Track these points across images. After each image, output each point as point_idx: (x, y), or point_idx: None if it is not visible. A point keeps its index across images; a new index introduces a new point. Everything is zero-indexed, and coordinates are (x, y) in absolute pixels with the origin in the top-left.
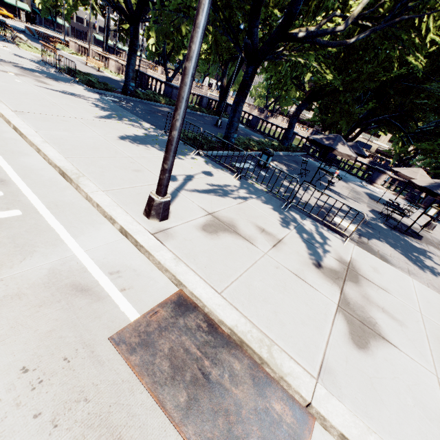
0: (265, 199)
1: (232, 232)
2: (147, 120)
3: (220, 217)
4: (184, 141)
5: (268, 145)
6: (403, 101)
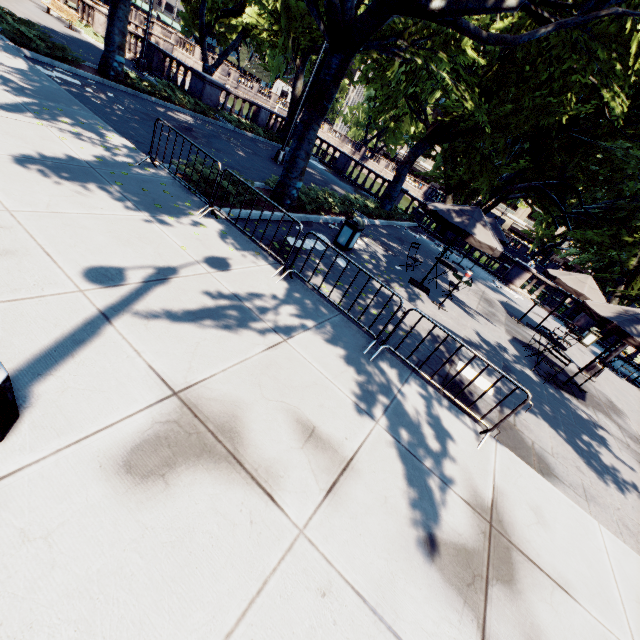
0: (332, 330)
1: (220, 460)
2: (128, 131)
3: (202, 403)
4: (186, 184)
5: (359, 206)
6: (566, 163)
